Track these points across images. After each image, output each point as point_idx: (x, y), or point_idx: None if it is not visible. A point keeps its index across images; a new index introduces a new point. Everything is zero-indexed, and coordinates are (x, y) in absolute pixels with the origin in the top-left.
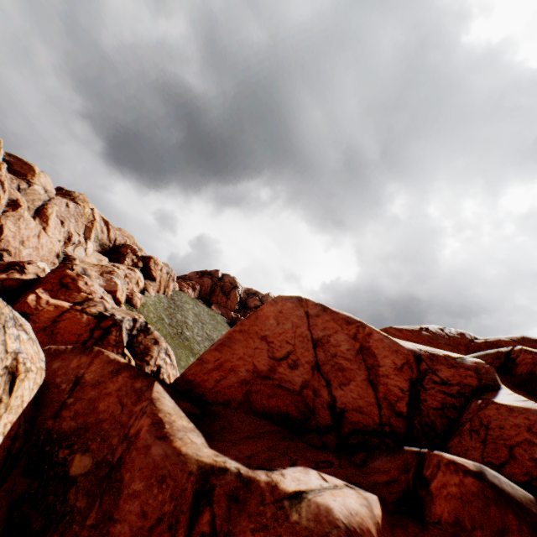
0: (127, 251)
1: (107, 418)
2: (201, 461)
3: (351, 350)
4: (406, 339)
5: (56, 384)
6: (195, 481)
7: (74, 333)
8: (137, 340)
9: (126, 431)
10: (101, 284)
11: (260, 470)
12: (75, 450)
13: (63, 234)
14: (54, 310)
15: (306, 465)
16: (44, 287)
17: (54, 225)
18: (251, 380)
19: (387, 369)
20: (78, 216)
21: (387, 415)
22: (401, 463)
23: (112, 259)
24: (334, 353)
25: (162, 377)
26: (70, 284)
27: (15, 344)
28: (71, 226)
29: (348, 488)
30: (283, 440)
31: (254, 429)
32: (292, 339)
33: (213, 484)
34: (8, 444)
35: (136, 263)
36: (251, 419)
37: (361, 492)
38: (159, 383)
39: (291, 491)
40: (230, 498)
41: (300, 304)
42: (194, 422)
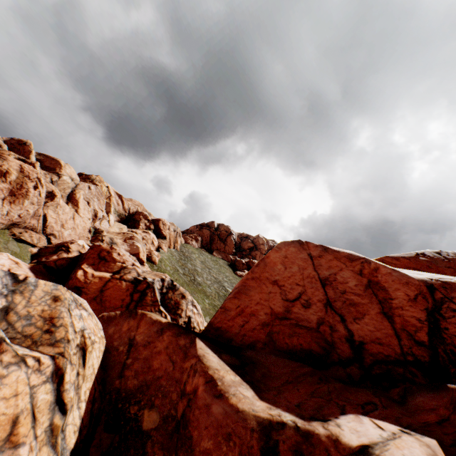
0: (140, 217)
1: (163, 375)
2: (258, 416)
3: (359, 285)
4: (404, 266)
5: (115, 347)
6: (259, 437)
7: (118, 299)
8: (167, 297)
9: (181, 387)
10: (126, 249)
11: (315, 421)
12: (143, 406)
13: (90, 212)
14: (99, 281)
15: (355, 411)
16: (87, 262)
17: (83, 207)
18: (270, 322)
19: (400, 301)
20: (99, 196)
21: (407, 345)
22: (449, 402)
23: (129, 226)
24: (343, 290)
25: (193, 326)
26: (107, 257)
27: (80, 323)
28: (95, 205)
29: (406, 435)
30: (321, 384)
31: (289, 372)
32: (301, 281)
33: (275, 440)
34: (90, 407)
35: (148, 226)
36: (282, 362)
37: (419, 438)
38: (199, 340)
39: (355, 446)
40: (295, 454)
41: (302, 248)
42: (239, 374)
